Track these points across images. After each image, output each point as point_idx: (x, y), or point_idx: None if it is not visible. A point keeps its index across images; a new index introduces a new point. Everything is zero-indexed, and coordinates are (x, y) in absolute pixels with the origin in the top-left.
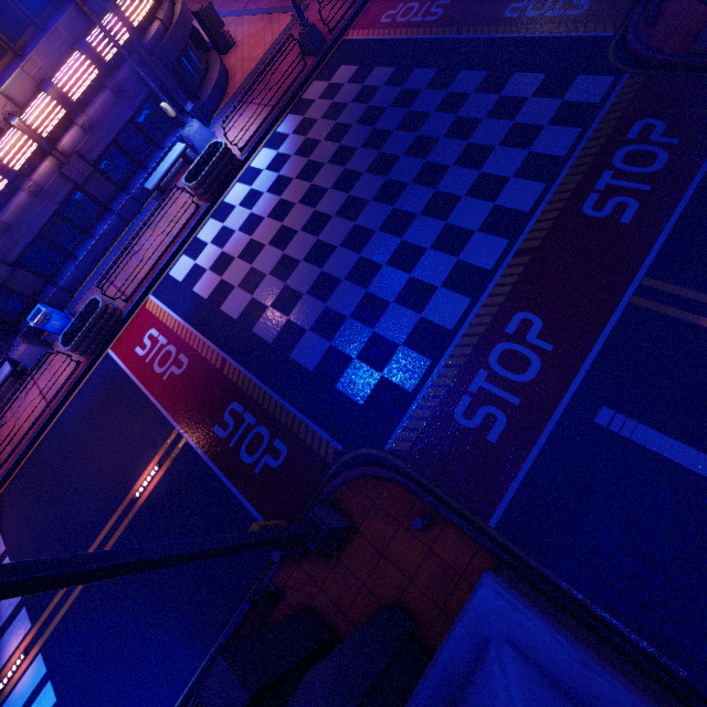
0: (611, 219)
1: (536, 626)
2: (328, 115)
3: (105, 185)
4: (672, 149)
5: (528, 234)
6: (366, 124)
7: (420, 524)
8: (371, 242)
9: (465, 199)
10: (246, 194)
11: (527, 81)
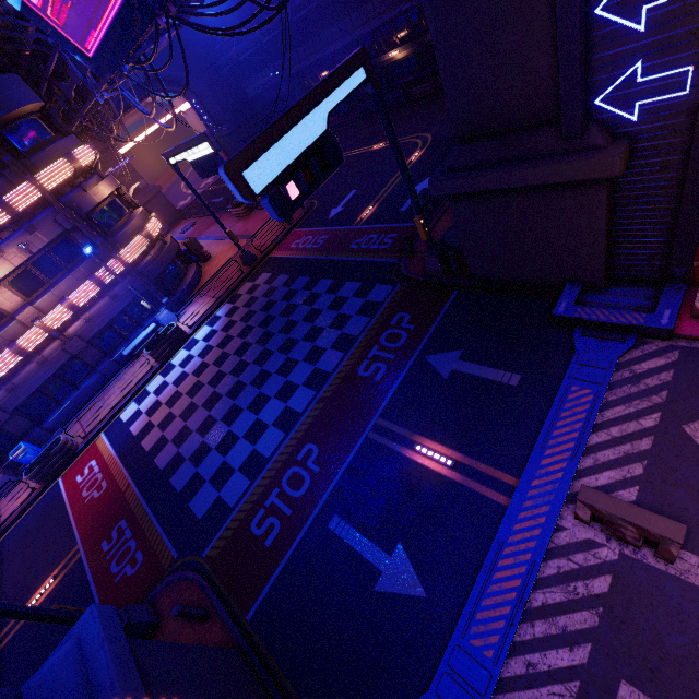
0: (371, 377)
1: (95, 627)
2: (247, 304)
3: (96, 353)
4: (409, 332)
5: (327, 387)
6: (264, 311)
7: (176, 610)
8: (243, 392)
9: (301, 363)
10: (185, 358)
11: (351, 287)
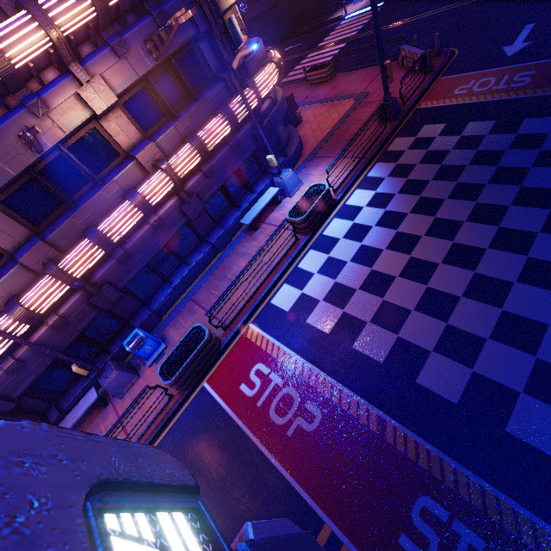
0: None
1: None
2: (428, 160)
3: (206, 220)
4: None
5: None
6: (484, 164)
7: None
8: None
9: None
10: (350, 228)
11: None
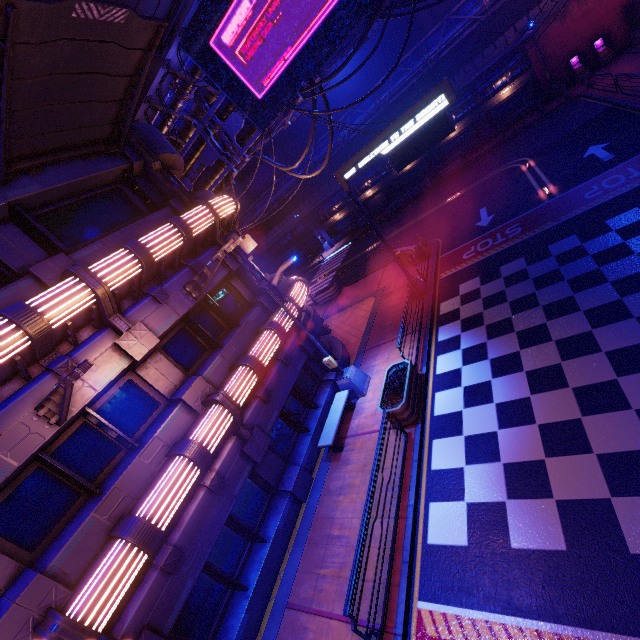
0: None
1: None
2: (490, 304)
3: (273, 461)
4: None
5: None
6: (550, 284)
7: None
8: None
9: None
10: (464, 394)
11: None
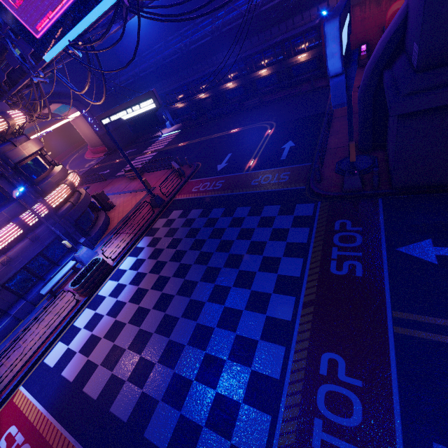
0: (350, 274)
1: None
2: (168, 234)
3: (9, 296)
4: (361, 233)
5: (305, 291)
6: (190, 237)
7: None
8: (203, 311)
9: (259, 273)
10: (114, 287)
11: (272, 209)
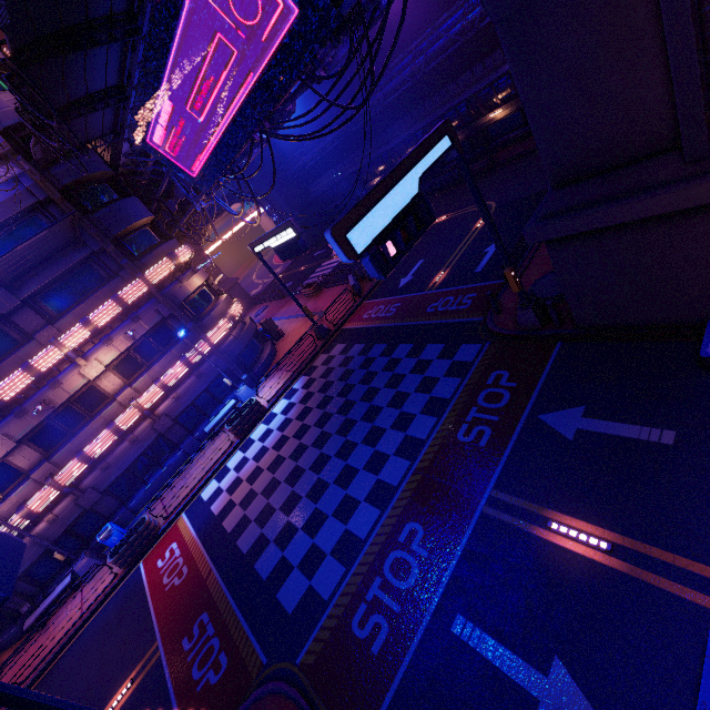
0: (474, 443)
1: None
2: (323, 375)
3: (180, 431)
4: (512, 390)
5: (423, 456)
6: (342, 380)
7: None
8: (327, 465)
9: (389, 431)
10: (264, 432)
11: (434, 349)
